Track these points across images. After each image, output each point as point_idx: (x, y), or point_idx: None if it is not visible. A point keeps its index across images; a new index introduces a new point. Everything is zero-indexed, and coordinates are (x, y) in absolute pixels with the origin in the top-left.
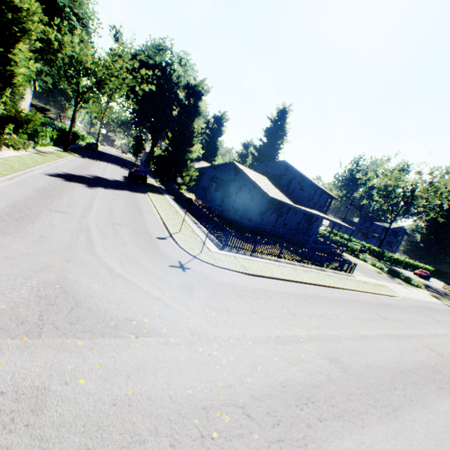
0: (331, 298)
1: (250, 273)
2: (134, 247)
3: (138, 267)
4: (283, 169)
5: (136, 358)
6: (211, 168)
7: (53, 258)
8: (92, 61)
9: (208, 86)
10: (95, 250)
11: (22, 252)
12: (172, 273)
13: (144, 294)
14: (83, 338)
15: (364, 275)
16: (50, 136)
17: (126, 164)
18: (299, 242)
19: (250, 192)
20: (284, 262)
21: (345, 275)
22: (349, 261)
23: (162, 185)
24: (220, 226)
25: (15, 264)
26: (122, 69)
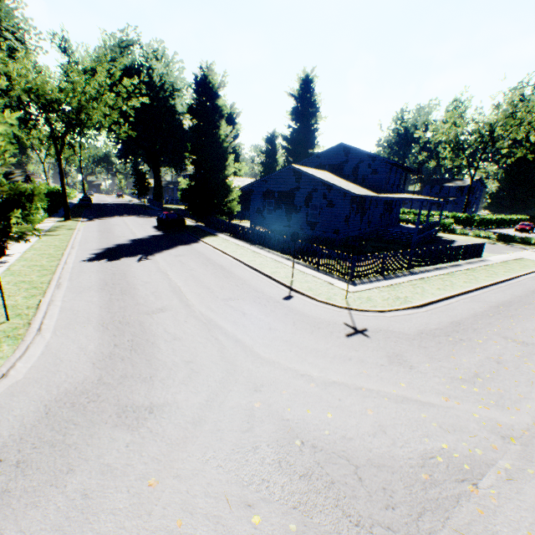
0: (514, 300)
1: (418, 304)
2: (284, 326)
3: (325, 357)
4: (343, 155)
5: (526, 530)
6: (259, 182)
7: (237, 393)
8: (57, 88)
9: (219, 74)
10: (258, 354)
11: (196, 402)
12: (362, 346)
13: (385, 399)
14: (436, 530)
15: (489, 254)
16: (41, 206)
17: (137, 211)
18: (389, 237)
19: (325, 197)
20: (419, 272)
21: (480, 262)
22: (454, 241)
23: (200, 223)
24: (332, 255)
25: (214, 429)
26: (103, 87)
